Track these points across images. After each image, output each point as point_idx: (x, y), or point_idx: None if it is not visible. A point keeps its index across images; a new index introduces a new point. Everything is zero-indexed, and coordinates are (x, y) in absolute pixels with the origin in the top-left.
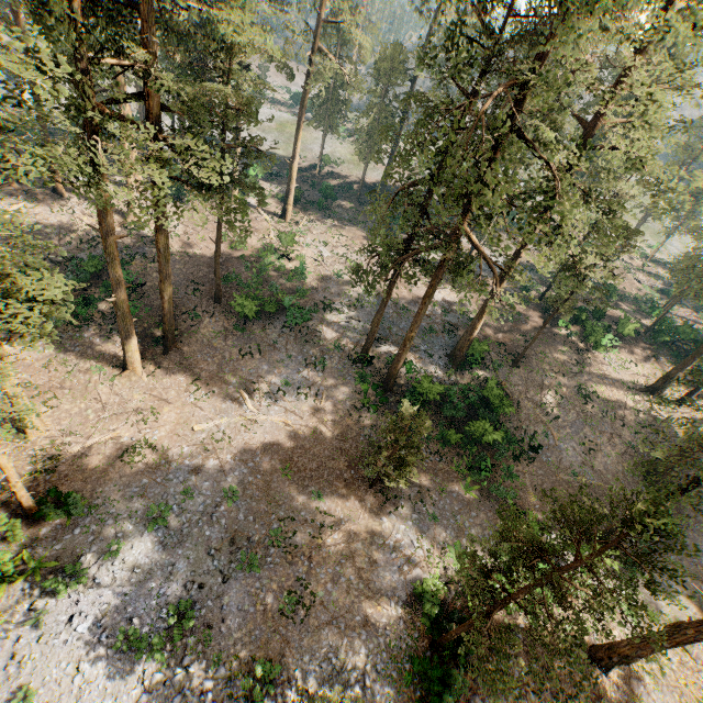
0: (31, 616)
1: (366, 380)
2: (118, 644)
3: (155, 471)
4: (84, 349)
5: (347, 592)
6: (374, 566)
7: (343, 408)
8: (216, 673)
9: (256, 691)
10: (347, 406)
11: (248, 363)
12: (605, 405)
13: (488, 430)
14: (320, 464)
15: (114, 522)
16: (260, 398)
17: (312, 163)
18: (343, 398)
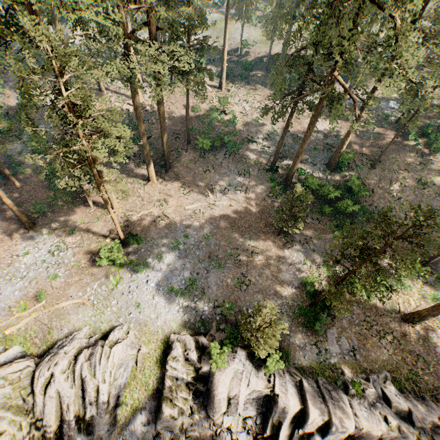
0: (132, 279)
1: (274, 181)
2: (167, 291)
3: (170, 227)
4: (128, 173)
5: (266, 281)
6: (280, 271)
7: (261, 196)
8: (208, 305)
9: (226, 312)
10: (263, 196)
11: (208, 175)
12: (438, 189)
13: (349, 204)
14: (249, 224)
15: (157, 247)
16: (216, 193)
17: (235, 47)
18: (261, 191)
